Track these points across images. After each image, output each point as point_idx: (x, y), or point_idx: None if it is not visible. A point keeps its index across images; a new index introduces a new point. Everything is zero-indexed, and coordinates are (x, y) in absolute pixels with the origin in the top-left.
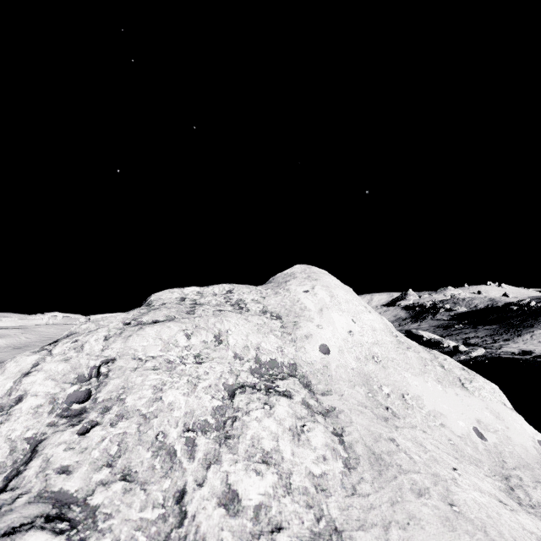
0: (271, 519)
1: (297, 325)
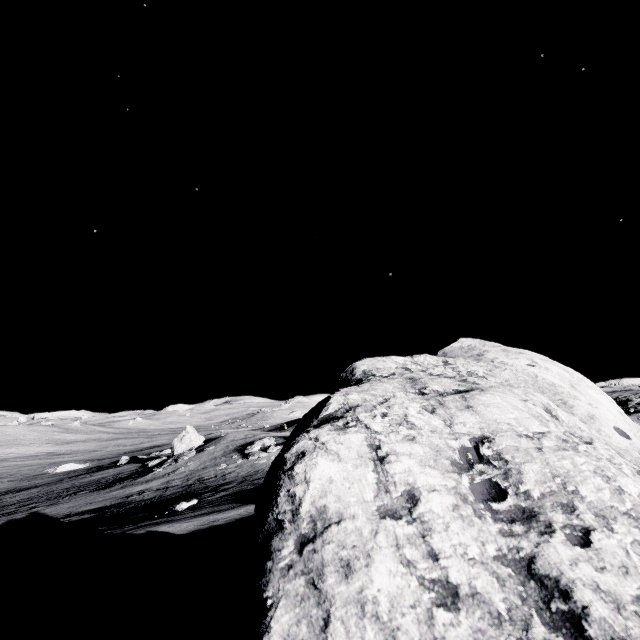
0: None
1: (567, 403)
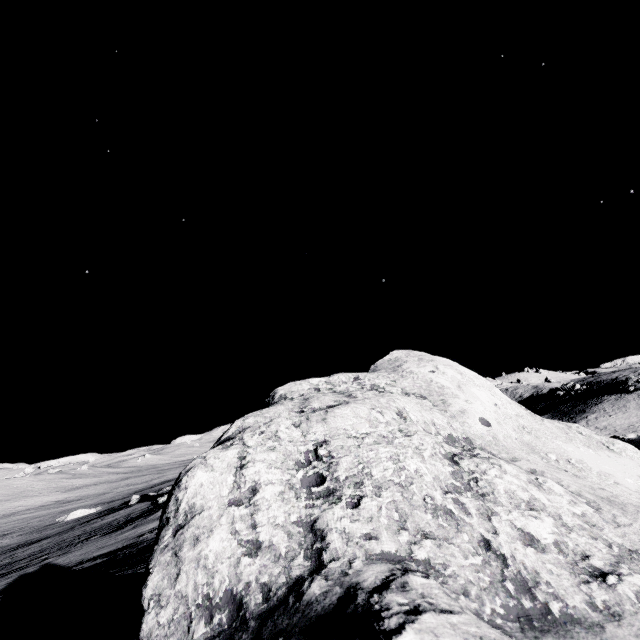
0: (574, 551)
1: (446, 402)
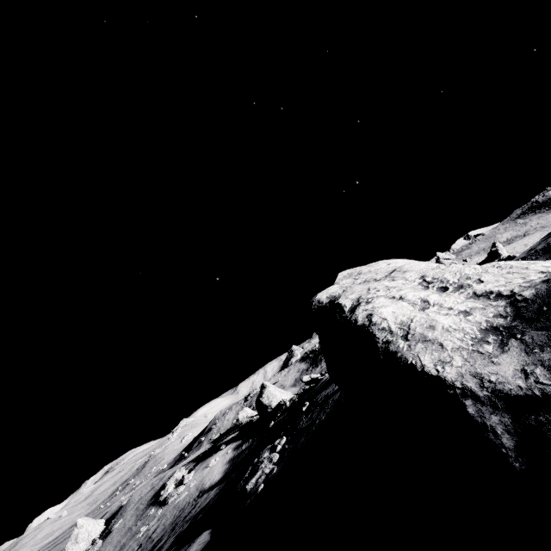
0: None
1: None
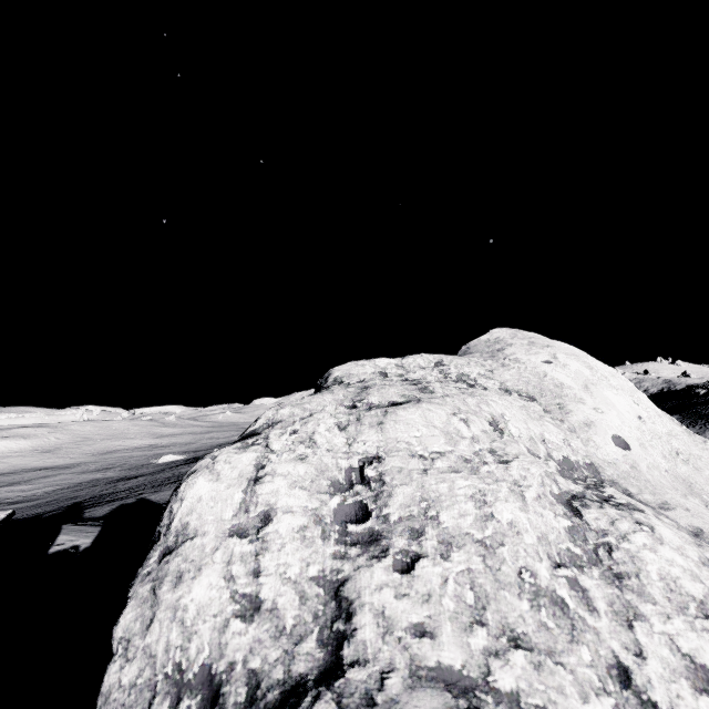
0: None
1: (565, 408)
